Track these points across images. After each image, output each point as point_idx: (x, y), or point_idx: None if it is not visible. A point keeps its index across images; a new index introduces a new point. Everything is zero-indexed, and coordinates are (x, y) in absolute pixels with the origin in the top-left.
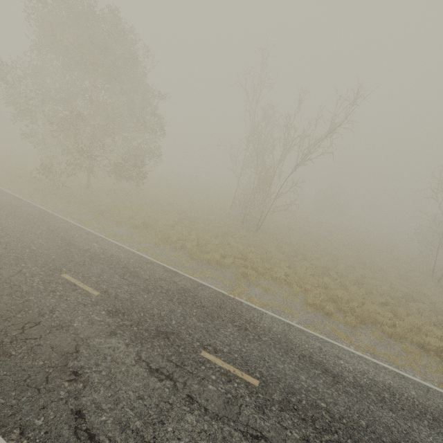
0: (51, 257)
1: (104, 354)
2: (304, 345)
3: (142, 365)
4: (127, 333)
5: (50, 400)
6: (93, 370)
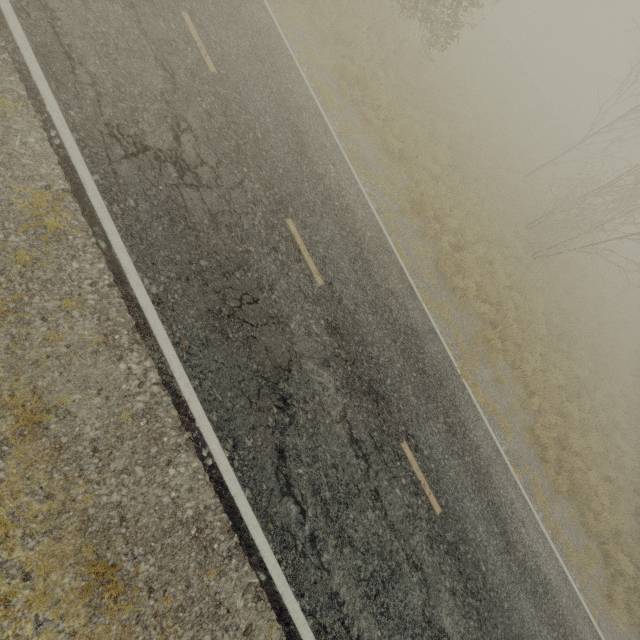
0: (278, 171)
1: (313, 389)
2: (499, 489)
3: (345, 426)
4: (339, 372)
5: (260, 422)
6: (301, 407)
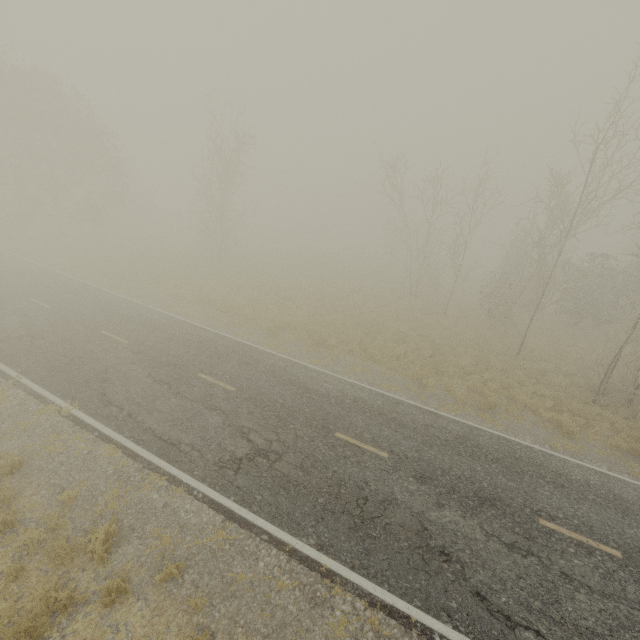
0: None
1: None
2: (116, 304)
3: None
4: None
5: None
6: None
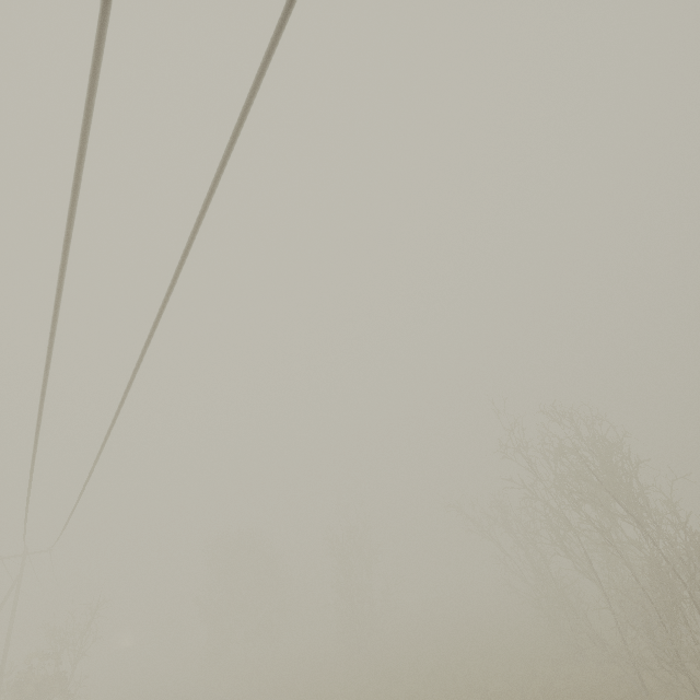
0: None
1: None
2: None
3: None
4: None
5: None
6: None
